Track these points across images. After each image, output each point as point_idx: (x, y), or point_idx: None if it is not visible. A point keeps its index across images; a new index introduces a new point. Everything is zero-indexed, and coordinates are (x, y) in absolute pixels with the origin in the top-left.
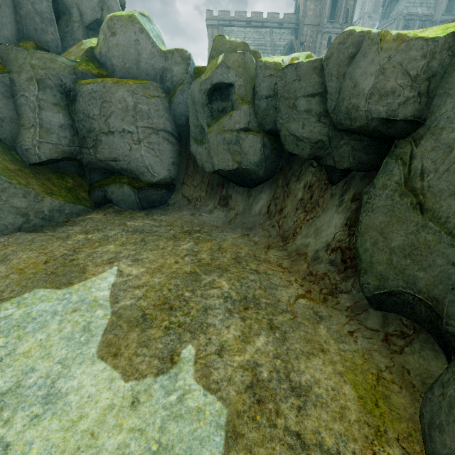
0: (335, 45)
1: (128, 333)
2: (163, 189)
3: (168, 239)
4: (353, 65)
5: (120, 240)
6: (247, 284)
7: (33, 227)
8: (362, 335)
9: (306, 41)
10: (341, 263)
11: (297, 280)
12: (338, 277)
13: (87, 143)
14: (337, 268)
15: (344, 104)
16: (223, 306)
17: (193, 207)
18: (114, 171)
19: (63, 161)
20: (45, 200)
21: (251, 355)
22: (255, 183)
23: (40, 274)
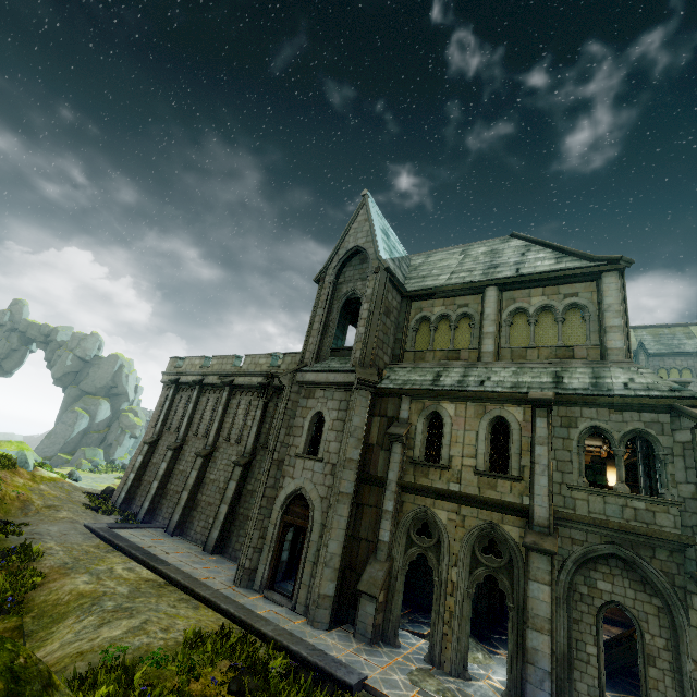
0: None
1: None
2: None
3: None
4: None
5: None
6: None
7: None
8: None
9: None
10: None
11: None
12: None
13: None
14: None
15: None
16: None
17: None
18: None
19: None
20: None
21: None
22: None
23: None
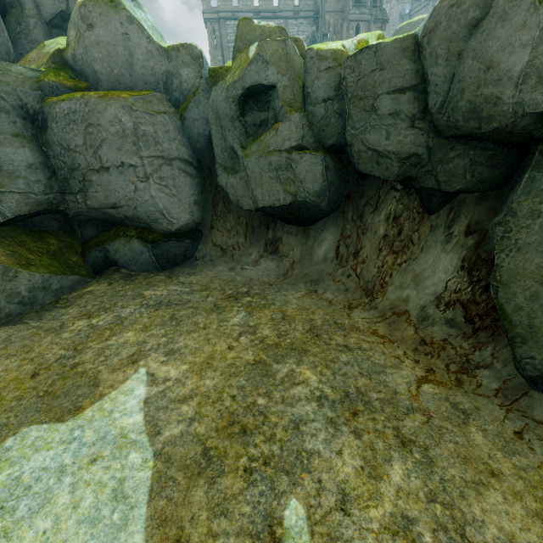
0: (442, 10)
1: (189, 492)
2: (187, 239)
3: (209, 312)
4: (479, 36)
5: (140, 322)
6: (340, 370)
7: (7, 317)
8: (537, 437)
9: (330, 32)
10: (466, 323)
11: (407, 354)
12: (465, 344)
13: (71, 187)
14: (460, 330)
15: (464, 97)
16: (320, 414)
17: (229, 258)
18: (114, 222)
19: (39, 215)
20: (20, 275)
21: (393, 503)
22: (315, 219)
23: (27, 399)
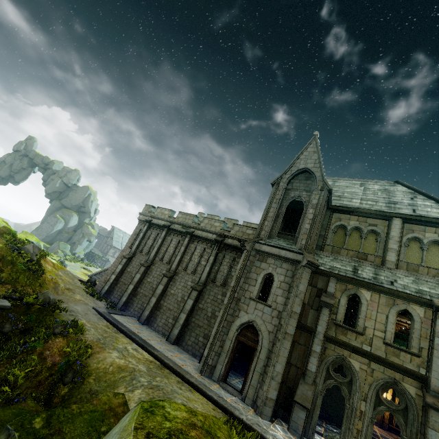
0: None
1: None
2: None
3: None
4: None
5: None
6: None
7: None
8: None
9: None
10: None
11: None
12: None
13: None
14: None
15: None
16: None
17: None
18: None
19: None
20: None
21: None
22: None
23: None
